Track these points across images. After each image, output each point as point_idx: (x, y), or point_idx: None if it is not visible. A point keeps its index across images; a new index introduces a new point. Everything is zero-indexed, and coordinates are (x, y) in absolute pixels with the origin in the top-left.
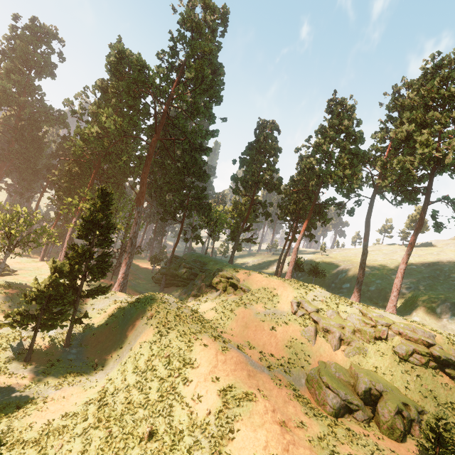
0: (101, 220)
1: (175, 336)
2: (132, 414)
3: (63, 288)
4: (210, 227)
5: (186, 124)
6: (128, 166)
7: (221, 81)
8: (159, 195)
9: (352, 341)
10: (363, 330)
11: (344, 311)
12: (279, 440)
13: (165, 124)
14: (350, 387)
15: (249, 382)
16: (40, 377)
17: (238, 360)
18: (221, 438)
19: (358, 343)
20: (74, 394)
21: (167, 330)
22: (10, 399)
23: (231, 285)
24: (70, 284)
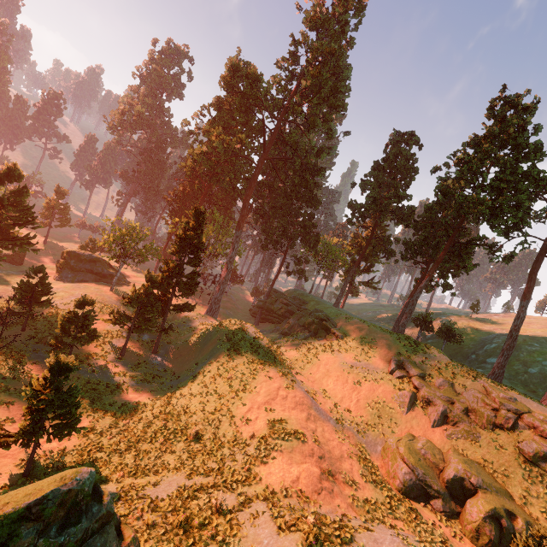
0: (192, 239)
1: (242, 362)
2: (187, 417)
3: (155, 298)
4: (320, 262)
5: (302, 140)
6: (234, 188)
7: (346, 86)
8: (266, 222)
9: (460, 421)
10: (480, 411)
11: (461, 384)
12: (312, 481)
13: (277, 142)
14: (436, 471)
15: (305, 424)
16: (128, 370)
17: (301, 401)
18: (254, 458)
19: (469, 426)
20: (149, 391)
21: (237, 354)
22: (103, 379)
23: (323, 328)
24: (162, 297)
